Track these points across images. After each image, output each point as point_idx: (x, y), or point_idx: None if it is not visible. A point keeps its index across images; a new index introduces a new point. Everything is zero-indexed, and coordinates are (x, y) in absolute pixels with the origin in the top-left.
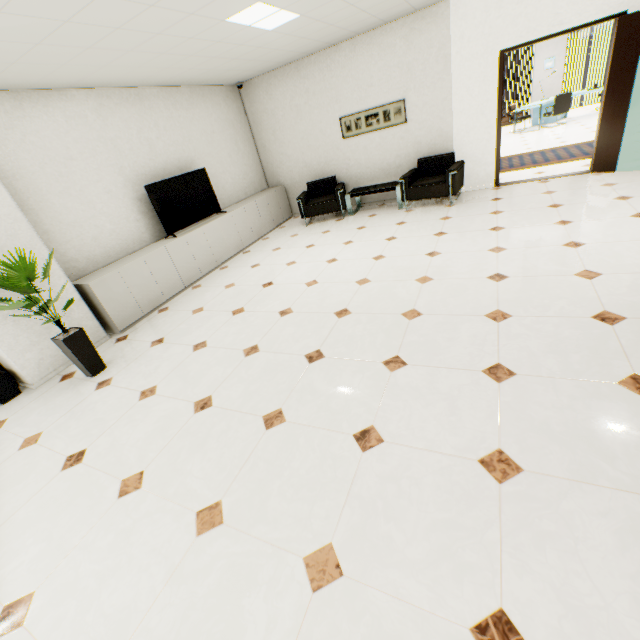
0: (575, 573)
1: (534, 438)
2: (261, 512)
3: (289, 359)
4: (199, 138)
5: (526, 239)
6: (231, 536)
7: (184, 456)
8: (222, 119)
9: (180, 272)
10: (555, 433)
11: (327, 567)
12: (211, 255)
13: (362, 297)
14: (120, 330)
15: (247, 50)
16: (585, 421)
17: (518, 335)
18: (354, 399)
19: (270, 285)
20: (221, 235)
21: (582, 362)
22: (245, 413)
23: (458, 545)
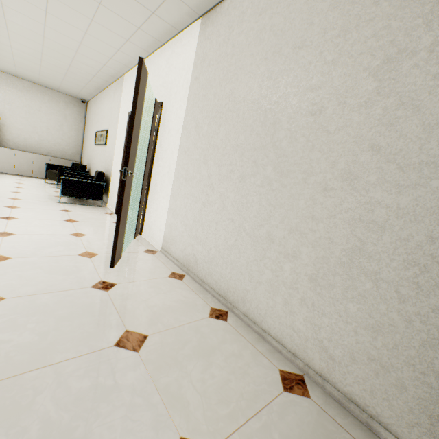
0: None
1: None
2: None
3: None
4: (21, 107)
5: None
6: None
7: None
8: (56, 109)
9: None
10: None
11: None
12: None
13: None
14: None
15: (8, 59)
16: None
17: None
18: None
19: None
20: None
21: None
22: None
23: None
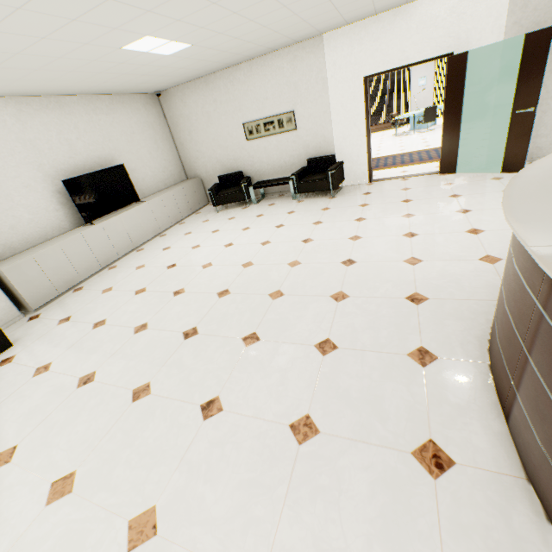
0: (332, 520)
1: (335, 404)
2: (106, 480)
3: (169, 336)
4: (119, 138)
5: (378, 229)
6: (75, 504)
7: (56, 429)
8: (142, 122)
9: (97, 255)
10: (352, 399)
11: (146, 528)
12: (128, 239)
13: (243, 279)
14: (34, 309)
15: (153, 69)
16: (376, 388)
17: (349, 313)
18: (210, 372)
19: (173, 267)
20: (138, 221)
21: (388, 337)
22: (119, 387)
23: (253, 501)
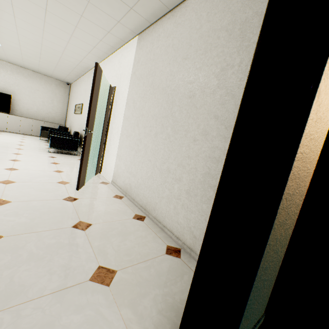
0: None
1: None
2: None
3: None
4: (26, 88)
5: None
6: None
7: None
8: (49, 89)
9: None
10: None
11: None
12: None
13: None
14: None
15: (18, 57)
16: None
17: None
18: None
19: None
20: None
21: None
22: None
23: None
